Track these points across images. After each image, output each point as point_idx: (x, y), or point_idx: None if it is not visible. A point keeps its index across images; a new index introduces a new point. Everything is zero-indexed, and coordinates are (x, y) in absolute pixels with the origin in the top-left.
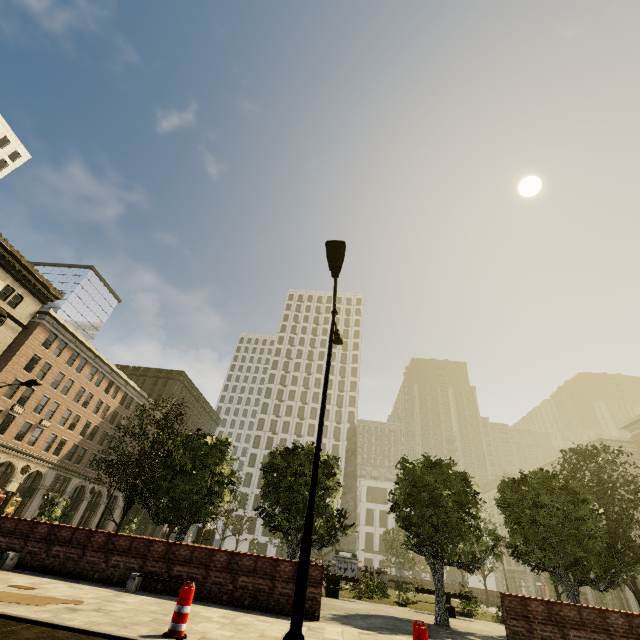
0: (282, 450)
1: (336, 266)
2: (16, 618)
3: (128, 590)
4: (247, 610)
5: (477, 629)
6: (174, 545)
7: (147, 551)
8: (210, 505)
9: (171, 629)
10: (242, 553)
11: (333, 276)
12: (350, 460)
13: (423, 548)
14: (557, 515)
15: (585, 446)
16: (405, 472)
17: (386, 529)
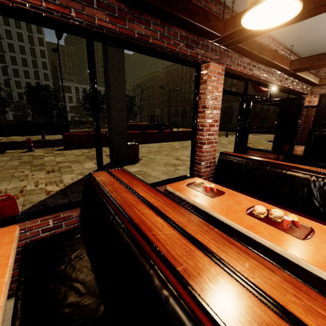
0: (32, 87)
1: (59, 38)
2: (5, 142)
3: (4, 136)
4: (46, 135)
5: (105, 130)
6: (11, 124)
7: (1, 127)
8: (3, 108)
9: (43, 138)
10: (39, 123)
11: (58, 40)
12: (56, 81)
13: (91, 115)
14: (127, 105)
15: (140, 85)
16: (85, 95)
17: (74, 106)
